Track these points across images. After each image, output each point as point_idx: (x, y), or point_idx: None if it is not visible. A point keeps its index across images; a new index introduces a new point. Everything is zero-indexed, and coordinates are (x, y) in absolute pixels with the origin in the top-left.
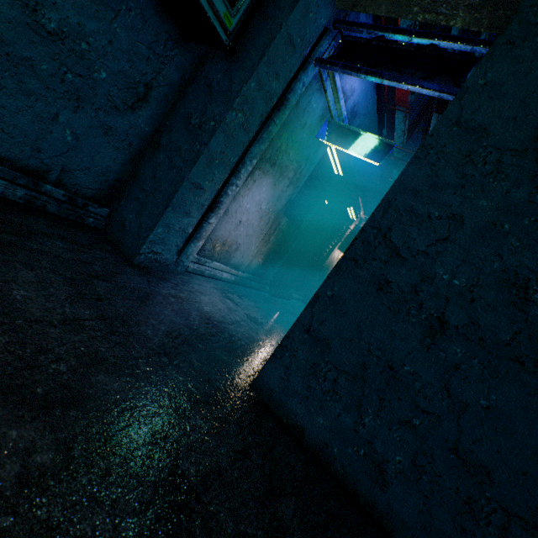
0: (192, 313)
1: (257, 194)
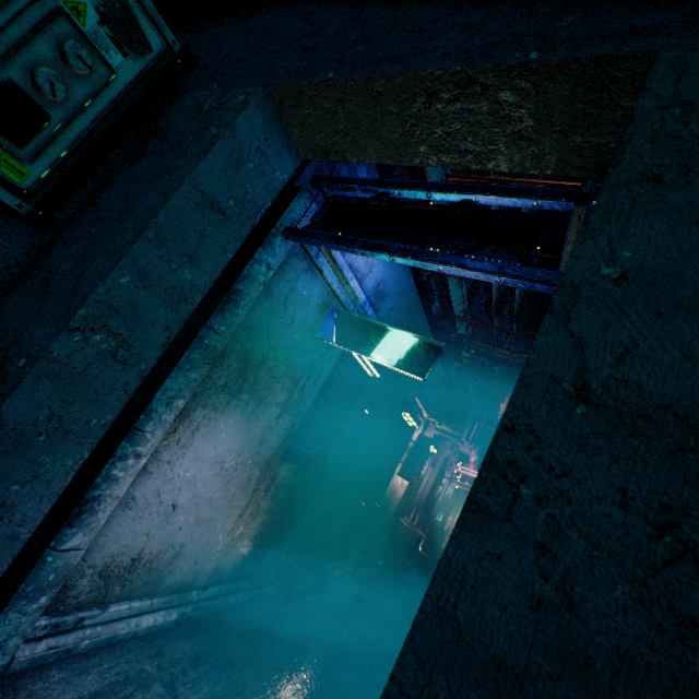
0: None
1: (209, 447)
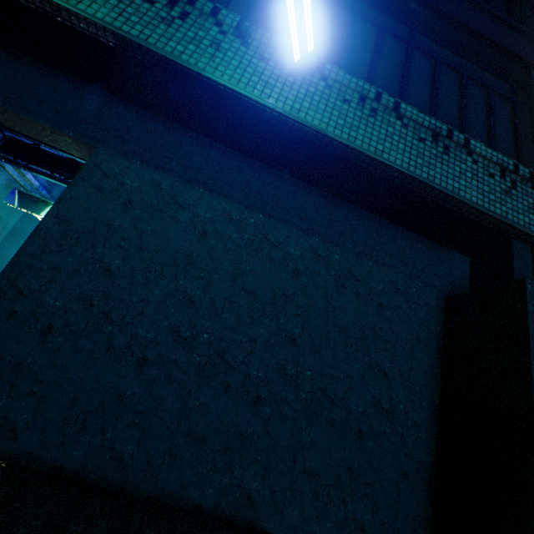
0: None
1: None
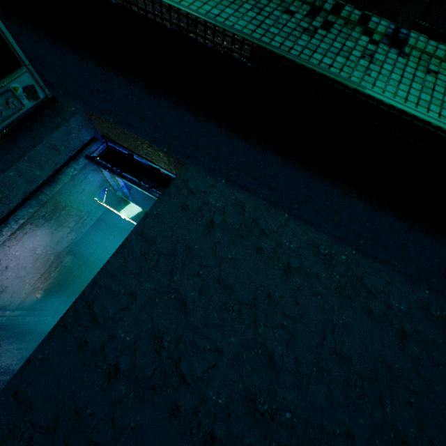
0: None
1: (30, 242)
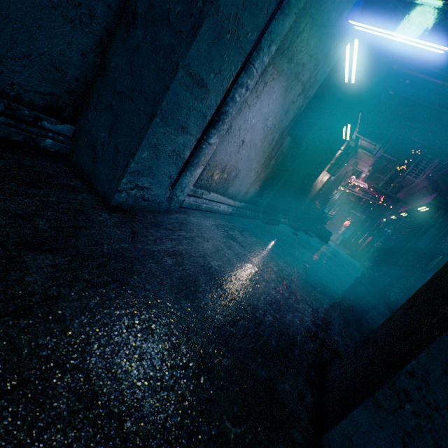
0: (199, 280)
1: (265, 104)
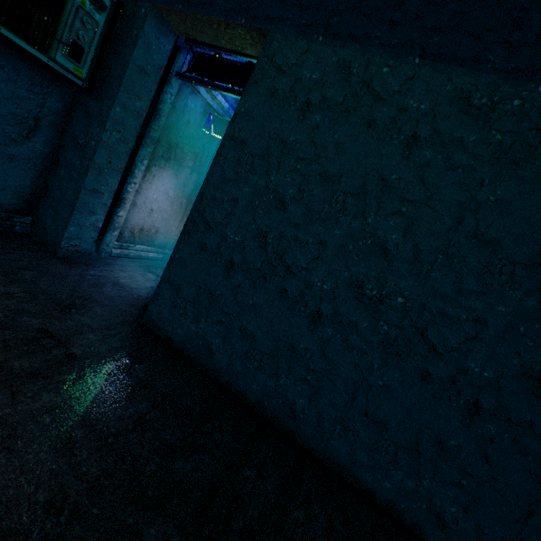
0: (107, 284)
1: (161, 185)
